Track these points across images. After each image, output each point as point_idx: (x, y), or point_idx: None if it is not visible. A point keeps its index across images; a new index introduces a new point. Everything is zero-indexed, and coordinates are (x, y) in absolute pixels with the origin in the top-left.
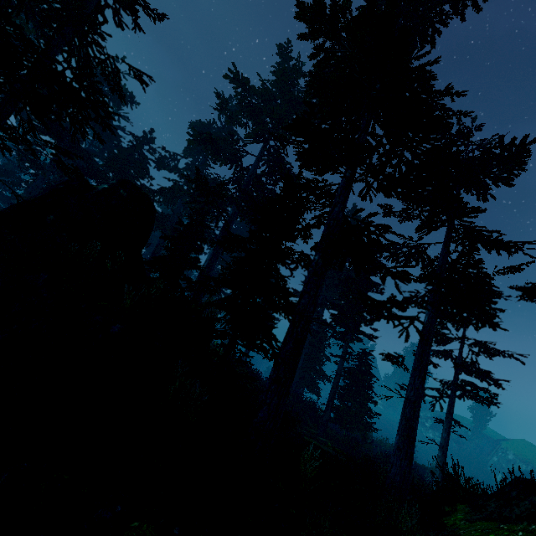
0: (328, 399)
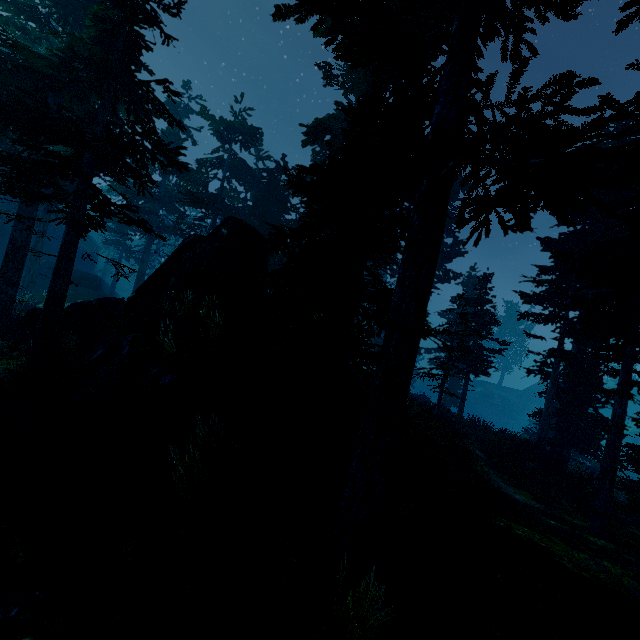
0: (601, 469)
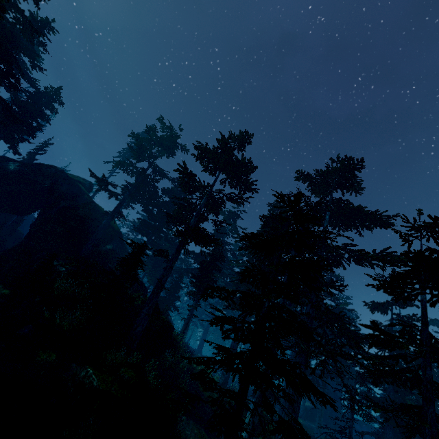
0: None
